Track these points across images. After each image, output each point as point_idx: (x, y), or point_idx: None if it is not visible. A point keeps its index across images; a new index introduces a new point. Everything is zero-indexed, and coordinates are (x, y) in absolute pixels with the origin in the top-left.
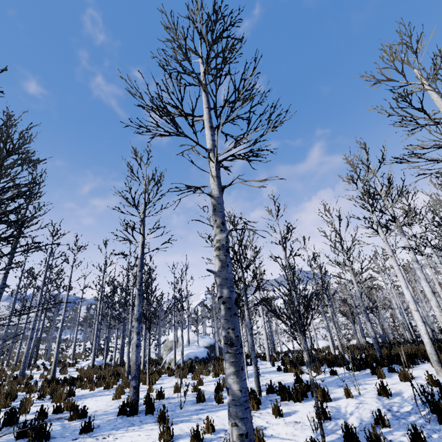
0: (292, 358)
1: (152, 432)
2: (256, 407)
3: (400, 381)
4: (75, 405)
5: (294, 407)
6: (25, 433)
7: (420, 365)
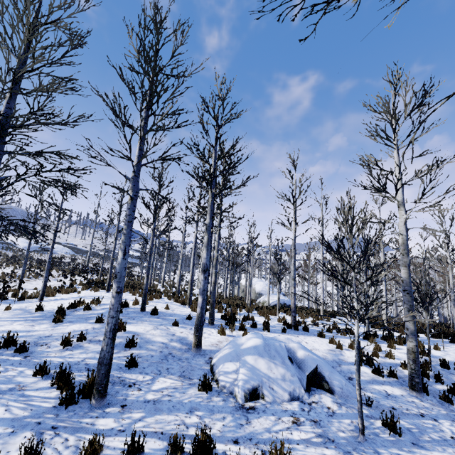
0: (370, 320)
1: (320, 340)
2: (374, 342)
3: None
4: (253, 318)
5: (399, 347)
6: (254, 326)
7: None
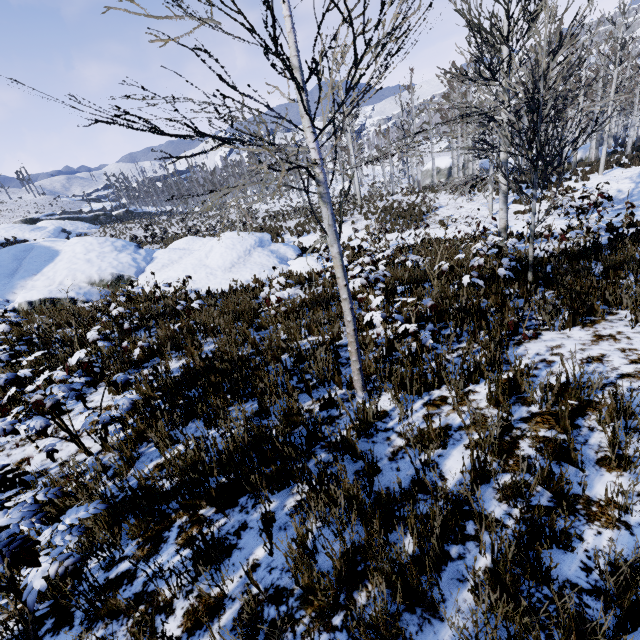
0: None
1: None
2: None
3: None
4: None
5: None
6: None
7: None
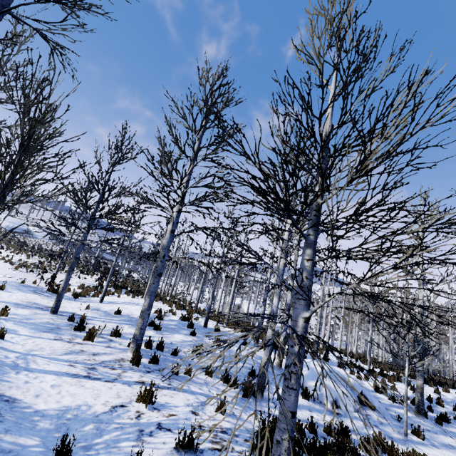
0: (356, 356)
1: (342, 370)
2: (377, 376)
3: (442, 391)
4: None
5: (394, 382)
6: None
7: (450, 389)
